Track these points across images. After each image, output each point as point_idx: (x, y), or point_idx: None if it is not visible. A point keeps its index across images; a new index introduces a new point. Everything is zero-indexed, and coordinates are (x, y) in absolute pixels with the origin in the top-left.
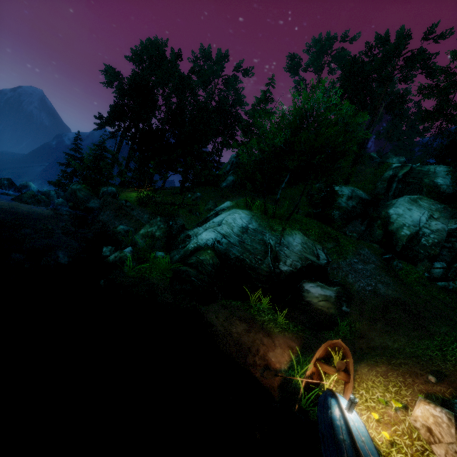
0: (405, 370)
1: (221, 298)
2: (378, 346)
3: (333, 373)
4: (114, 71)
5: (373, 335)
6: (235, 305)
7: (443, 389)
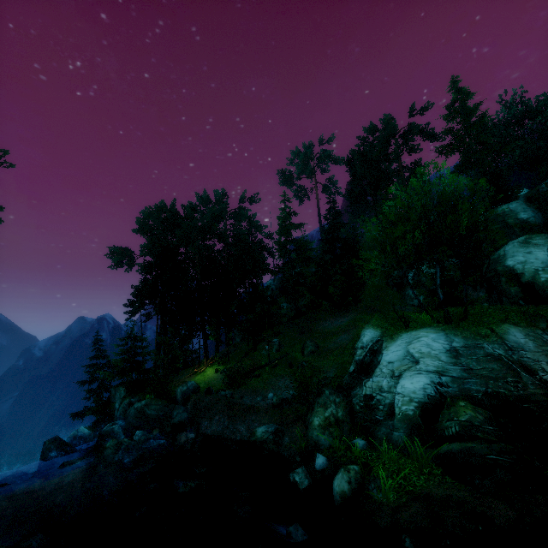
0: None
1: (542, 466)
2: None
3: None
4: (121, 249)
5: None
6: None
7: None
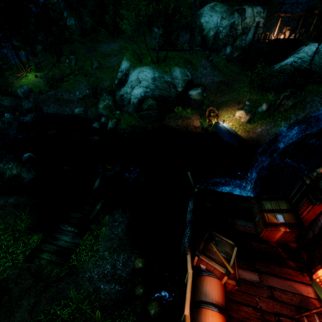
0: (231, 106)
1: (165, 116)
2: (220, 103)
3: (213, 118)
4: None
5: (217, 100)
6: (172, 115)
7: (241, 105)
